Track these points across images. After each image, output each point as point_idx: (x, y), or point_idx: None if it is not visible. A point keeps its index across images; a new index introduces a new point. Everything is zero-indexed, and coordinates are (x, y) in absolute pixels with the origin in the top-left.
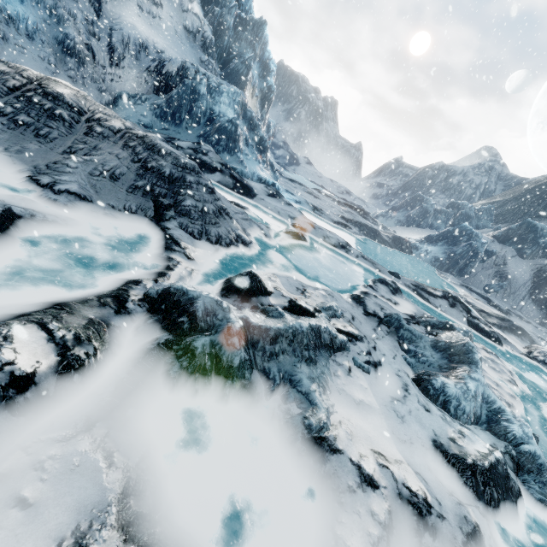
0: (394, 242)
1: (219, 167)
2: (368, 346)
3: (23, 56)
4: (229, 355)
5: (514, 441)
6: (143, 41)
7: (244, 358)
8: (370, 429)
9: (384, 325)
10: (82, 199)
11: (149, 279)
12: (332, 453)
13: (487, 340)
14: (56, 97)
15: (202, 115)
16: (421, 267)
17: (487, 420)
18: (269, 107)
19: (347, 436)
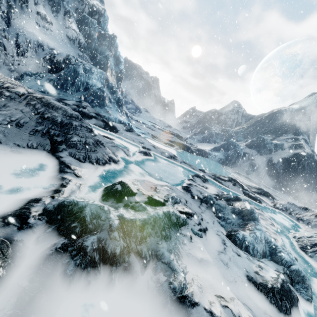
0: (198, 152)
1: (94, 116)
2: (198, 219)
3: None
4: (112, 246)
5: (287, 264)
6: (40, 42)
7: (123, 246)
8: (211, 278)
9: (204, 203)
10: None
11: (47, 197)
12: (192, 307)
13: (254, 202)
14: None
15: (81, 85)
16: (214, 164)
17: (270, 253)
18: (122, 81)
19: (199, 289)
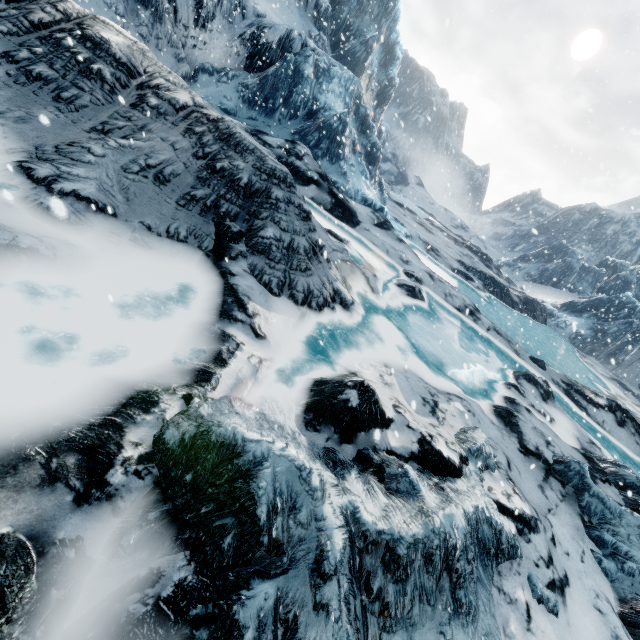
0: (525, 305)
1: (315, 178)
2: (546, 539)
3: None
4: (315, 639)
5: None
6: None
7: None
8: None
9: (555, 478)
10: (99, 210)
11: (175, 396)
12: None
13: None
14: (98, 45)
15: (303, 106)
16: (558, 344)
17: None
18: (386, 106)
19: None
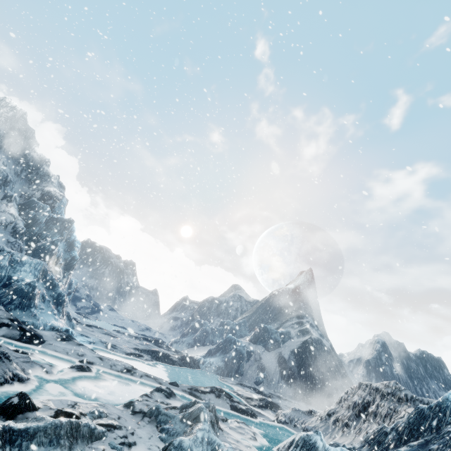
0: (183, 361)
1: (7, 322)
2: (126, 432)
3: None
4: None
5: None
6: None
7: None
8: None
9: (147, 417)
10: None
11: None
12: None
13: (245, 417)
14: None
15: None
16: (207, 377)
17: None
18: (72, 270)
19: None
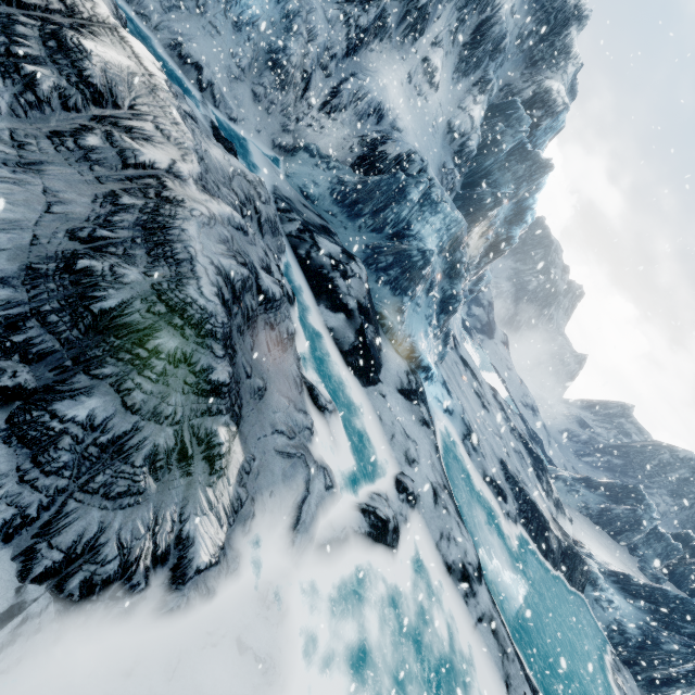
0: (564, 556)
1: (351, 307)
2: None
3: (209, 39)
4: None
5: None
6: (383, 107)
7: None
8: None
9: None
10: None
11: None
12: None
13: None
14: (67, 49)
15: (392, 224)
16: (588, 633)
17: None
18: (495, 258)
19: None
